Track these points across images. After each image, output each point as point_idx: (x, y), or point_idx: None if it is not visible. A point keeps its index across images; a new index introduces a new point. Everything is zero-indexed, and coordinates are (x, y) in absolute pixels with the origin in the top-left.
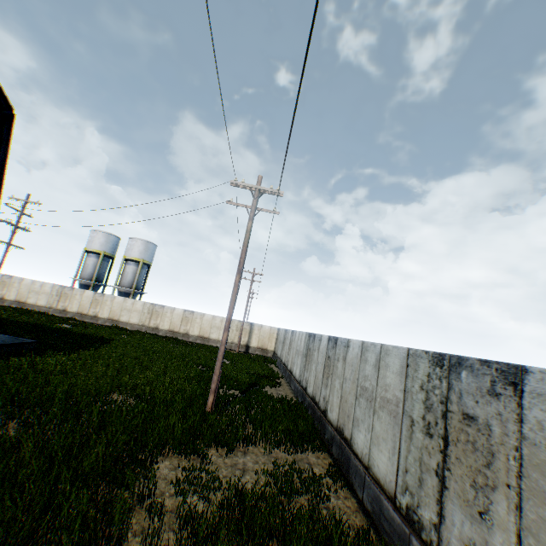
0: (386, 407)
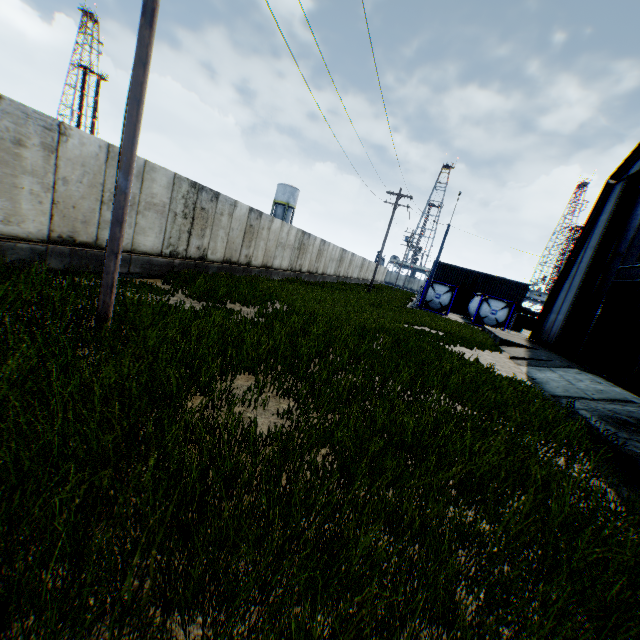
0: (153, 209)
